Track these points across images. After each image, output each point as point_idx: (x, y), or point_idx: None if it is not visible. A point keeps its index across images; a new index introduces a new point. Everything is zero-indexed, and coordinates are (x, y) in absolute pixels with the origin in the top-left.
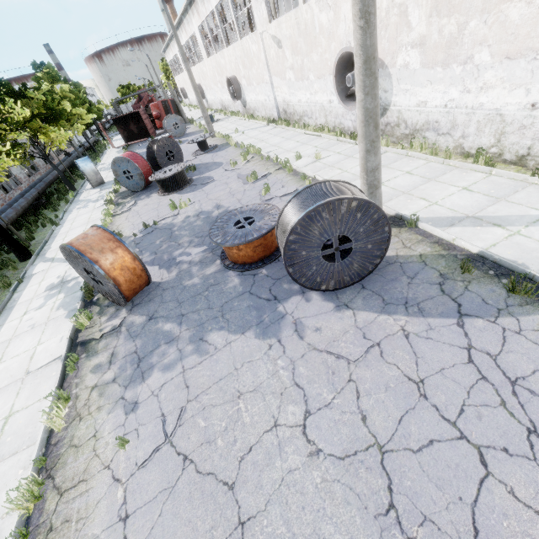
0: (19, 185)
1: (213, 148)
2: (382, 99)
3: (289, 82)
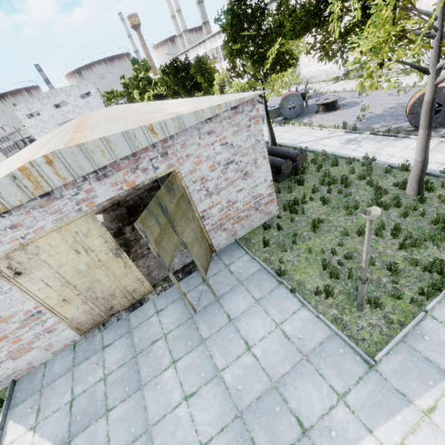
0: None
1: (311, 97)
2: None
3: None
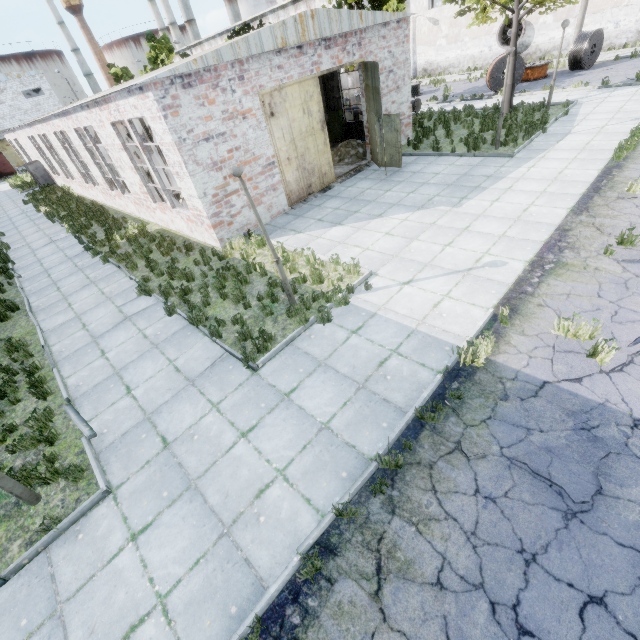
0: None
1: None
2: (526, 42)
3: (438, 47)
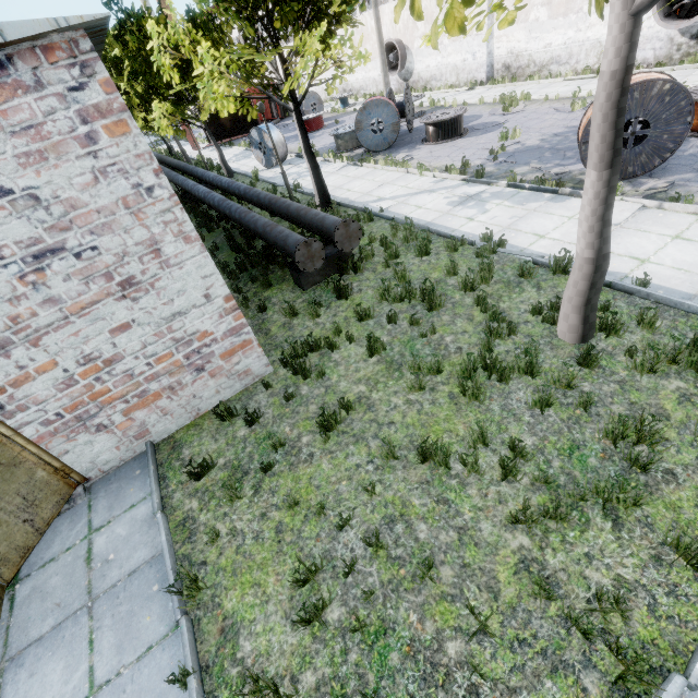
0: None
1: (424, 113)
2: None
3: (533, 23)
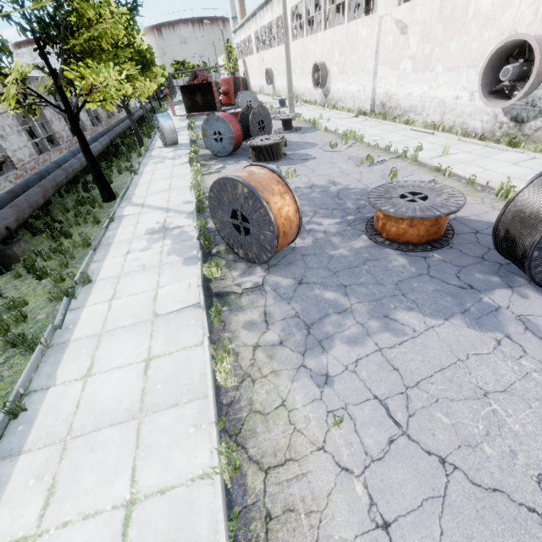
0: (84, 132)
1: (298, 129)
2: None
3: (402, 72)
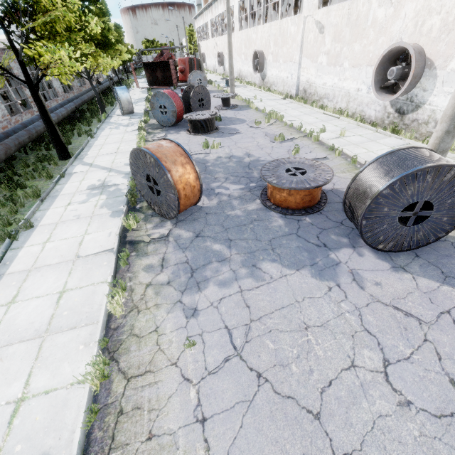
0: (56, 97)
1: (234, 107)
2: (418, 97)
3: (319, 65)
